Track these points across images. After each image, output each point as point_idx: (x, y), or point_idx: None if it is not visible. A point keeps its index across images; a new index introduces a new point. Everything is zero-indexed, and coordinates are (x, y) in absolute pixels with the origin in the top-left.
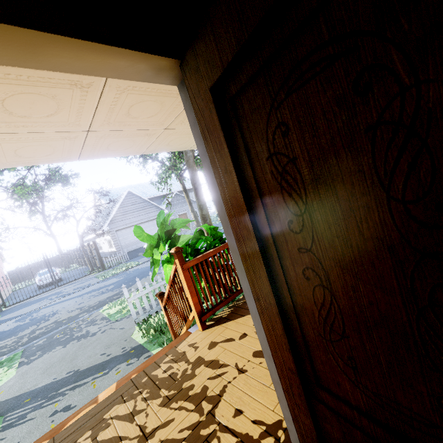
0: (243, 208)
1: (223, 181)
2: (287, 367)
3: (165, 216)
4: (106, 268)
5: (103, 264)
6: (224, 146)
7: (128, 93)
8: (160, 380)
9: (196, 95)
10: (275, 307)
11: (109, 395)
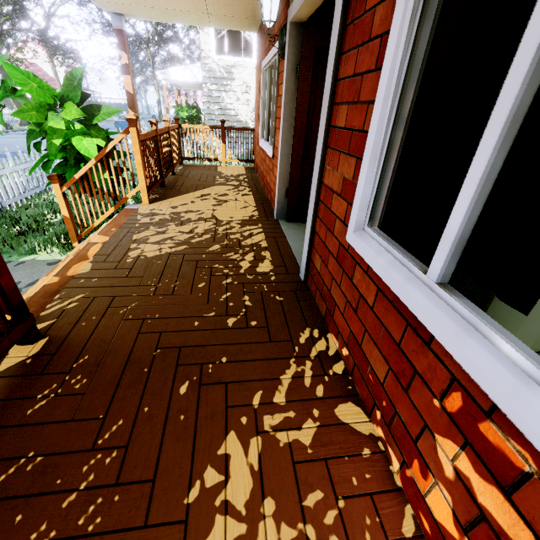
0: (308, 93)
1: (303, 80)
2: (299, 156)
3: (72, 70)
4: None
5: None
6: (311, 68)
7: None
8: (156, 222)
9: (307, 42)
10: (305, 132)
11: (112, 235)
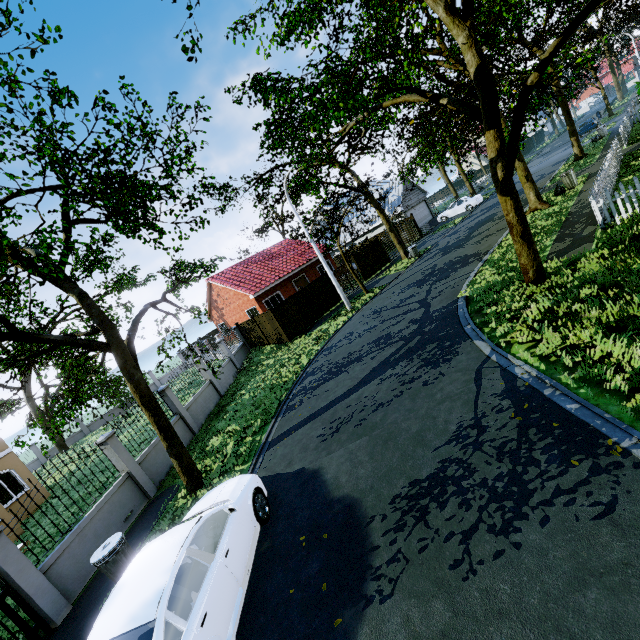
0: None
1: None
2: None
3: None
4: (423, 235)
5: (421, 232)
6: None
7: None
8: None
9: None
10: None
11: None
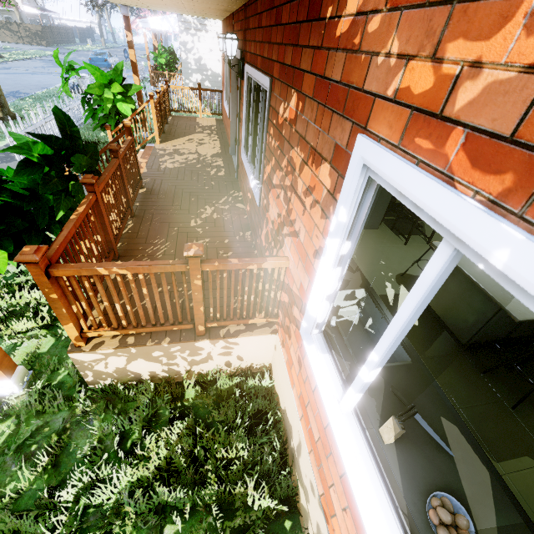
0: None
1: None
2: None
3: (116, 64)
4: None
5: None
6: None
7: (172, 3)
8: (167, 154)
9: None
10: None
11: (149, 159)
